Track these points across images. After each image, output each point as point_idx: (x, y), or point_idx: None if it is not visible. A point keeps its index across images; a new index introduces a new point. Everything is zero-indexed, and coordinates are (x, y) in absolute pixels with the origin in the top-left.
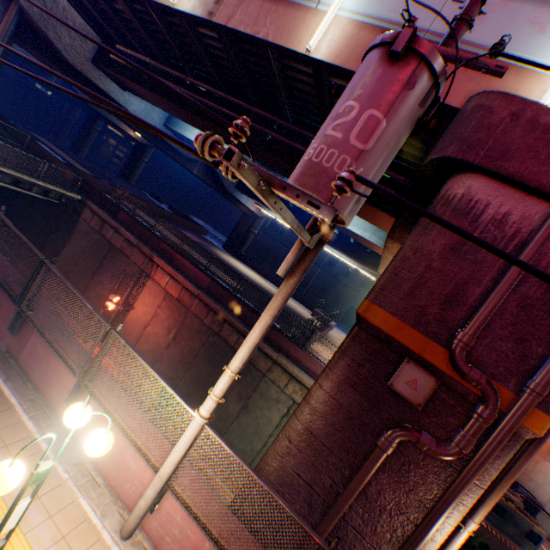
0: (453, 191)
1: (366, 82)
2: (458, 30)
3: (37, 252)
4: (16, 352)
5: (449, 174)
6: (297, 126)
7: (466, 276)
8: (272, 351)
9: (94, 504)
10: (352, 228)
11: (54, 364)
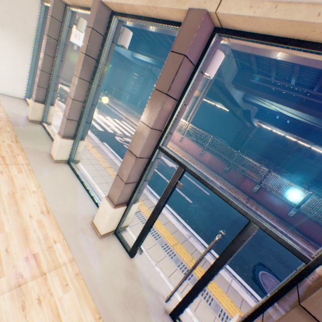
0: None
1: None
2: None
3: None
4: None
5: None
6: None
7: None
8: None
9: None
10: None
11: None
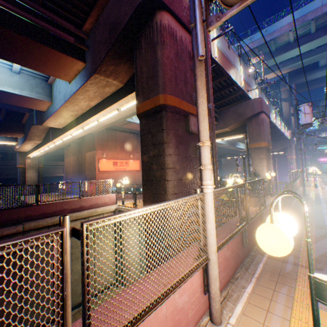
0: (164, 22)
1: None
2: None
3: None
4: None
5: (153, 12)
6: None
7: (184, 69)
8: (15, 227)
9: None
10: (8, 89)
11: None
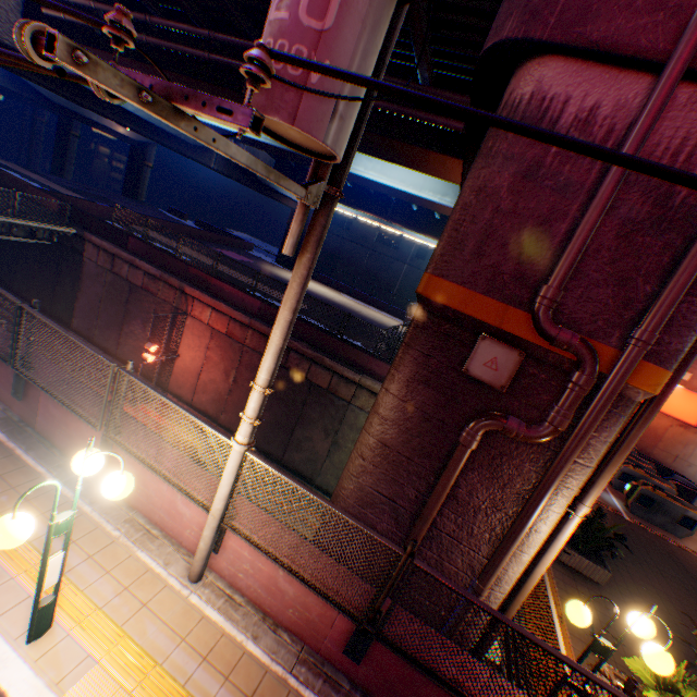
0: (519, 92)
1: None
2: None
3: (10, 297)
4: (31, 420)
5: (513, 69)
6: None
7: (546, 211)
8: (353, 373)
9: (154, 556)
10: (427, 195)
11: (74, 424)
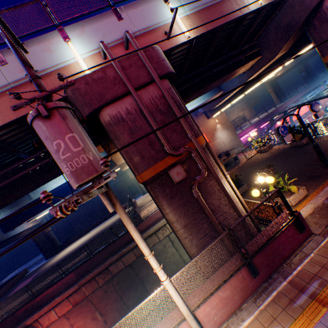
0: (106, 120)
1: (50, 132)
2: (39, 82)
3: None
4: None
5: (97, 117)
6: (3, 169)
7: (144, 134)
8: None
9: None
10: None
11: None
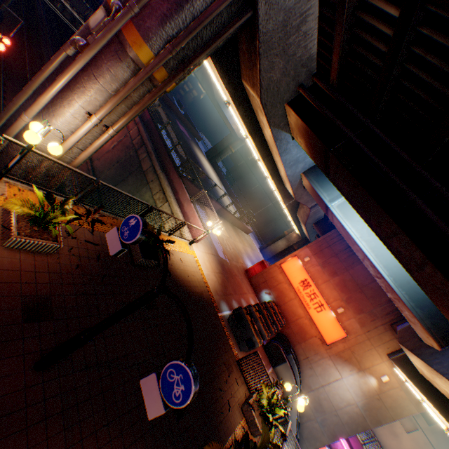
0: None
1: None
2: None
3: None
4: None
5: None
6: None
7: None
8: (159, 169)
9: None
10: None
11: None
